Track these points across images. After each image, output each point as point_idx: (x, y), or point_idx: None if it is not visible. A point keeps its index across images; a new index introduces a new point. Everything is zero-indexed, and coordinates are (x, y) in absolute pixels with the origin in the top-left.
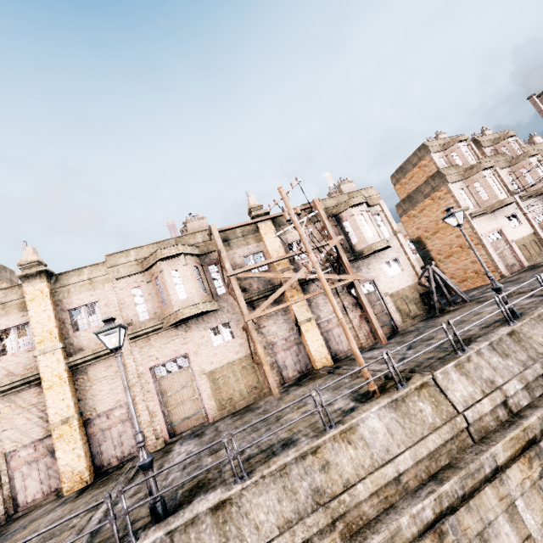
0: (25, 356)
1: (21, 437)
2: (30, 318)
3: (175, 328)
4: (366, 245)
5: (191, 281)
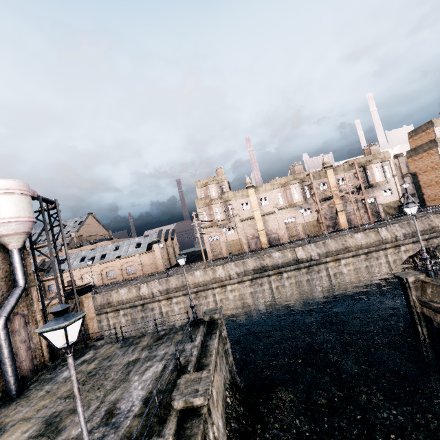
0: (249, 211)
1: (249, 232)
2: (250, 200)
3: (291, 208)
4: (375, 182)
5: (300, 193)
